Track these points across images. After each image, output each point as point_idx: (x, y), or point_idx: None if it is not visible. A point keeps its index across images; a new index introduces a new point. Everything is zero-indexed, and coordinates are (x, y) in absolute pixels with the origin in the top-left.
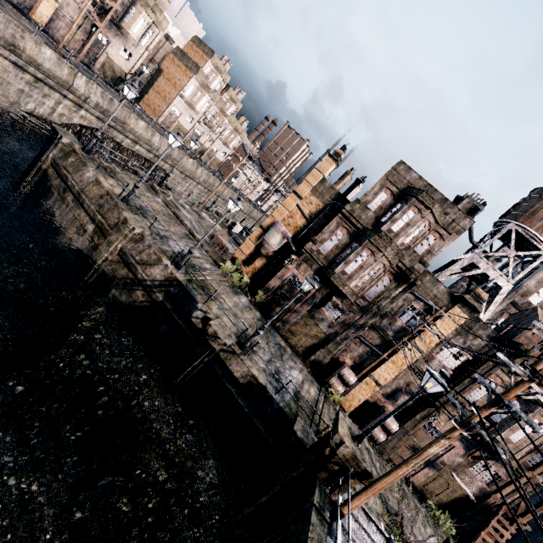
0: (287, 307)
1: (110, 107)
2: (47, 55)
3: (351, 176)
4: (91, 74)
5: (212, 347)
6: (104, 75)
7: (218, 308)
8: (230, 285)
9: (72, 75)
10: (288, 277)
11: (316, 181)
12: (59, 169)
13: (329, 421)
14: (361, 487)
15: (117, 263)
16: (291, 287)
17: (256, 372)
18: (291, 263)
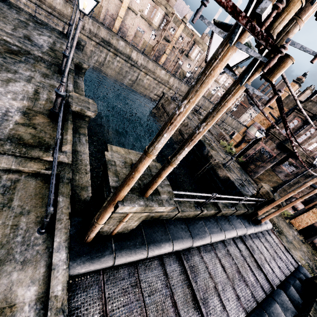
0: (257, 165)
1: (180, 87)
2: (162, 73)
3: (311, 90)
4: (175, 77)
5: (209, 161)
6: (180, 76)
7: (215, 153)
8: (224, 151)
9: (169, 78)
10: (259, 149)
11: (283, 97)
12: (163, 106)
13: (275, 218)
14: (290, 247)
15: (177, 134)
16: (260, 154)
17: (229, 175)
18: (261, 140)
